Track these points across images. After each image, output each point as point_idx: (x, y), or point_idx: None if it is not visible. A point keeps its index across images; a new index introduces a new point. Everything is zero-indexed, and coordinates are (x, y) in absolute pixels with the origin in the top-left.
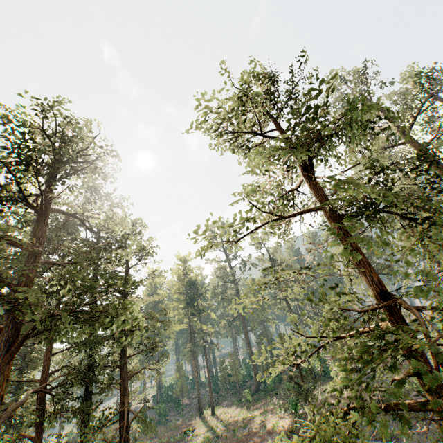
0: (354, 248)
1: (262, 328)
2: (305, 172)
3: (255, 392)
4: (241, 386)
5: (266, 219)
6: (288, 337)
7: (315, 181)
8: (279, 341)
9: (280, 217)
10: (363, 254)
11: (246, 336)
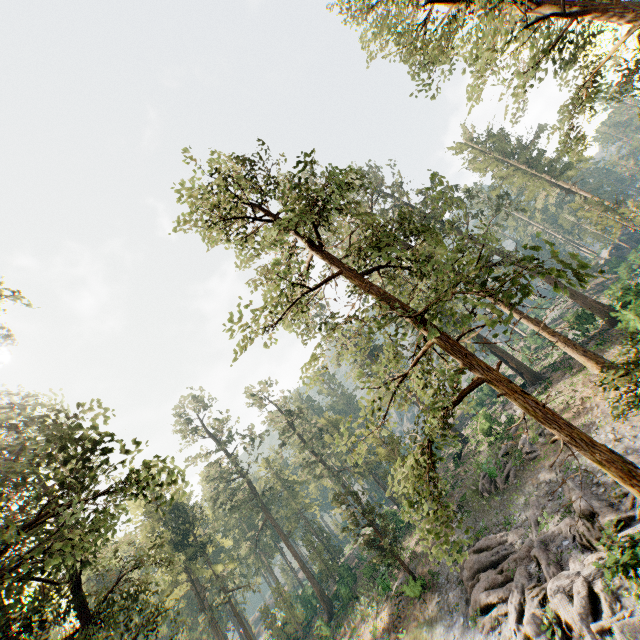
0: (381, 294)
1: (304, 523)
2: (312, 247)
3: (329, 620)
4: (306, 633)
5: (294, 296)
6: (361, 403)
7: (324, 253)
8: (337, 505)
9: (308, 290)
10: (390, 296)
11: (287, 545)
